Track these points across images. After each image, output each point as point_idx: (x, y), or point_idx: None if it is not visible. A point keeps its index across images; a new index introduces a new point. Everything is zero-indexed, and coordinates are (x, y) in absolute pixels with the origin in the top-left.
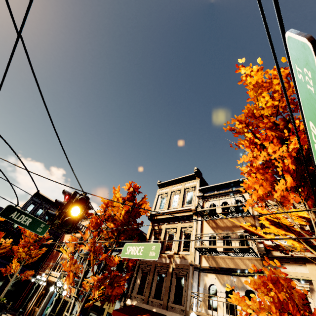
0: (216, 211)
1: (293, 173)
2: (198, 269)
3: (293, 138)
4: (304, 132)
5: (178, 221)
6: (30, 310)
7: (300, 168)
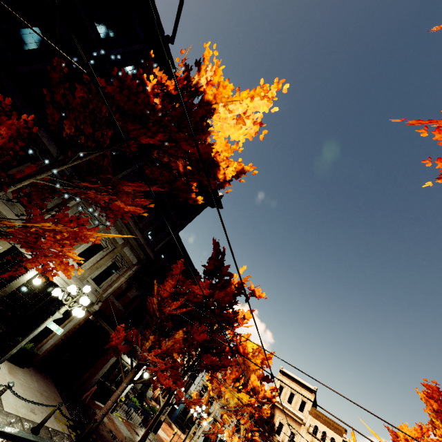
0: (317, 434)
1: None
2: None
3: None
4: None
5: (289, 418)
6: (156, 396)
7: None
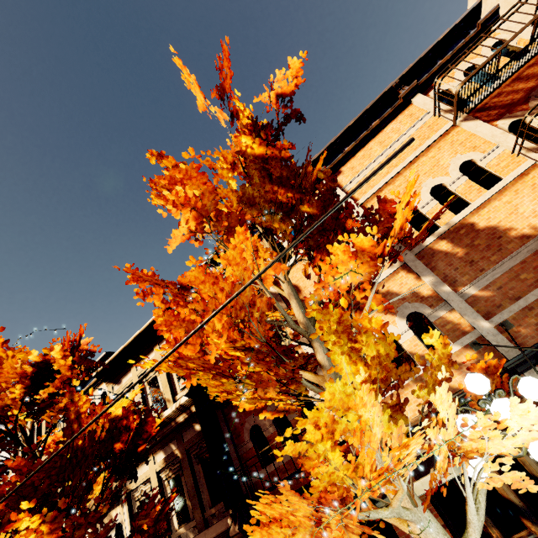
0: None
1: None
2: None
3: None
4: None
5: None
6: None
7: None
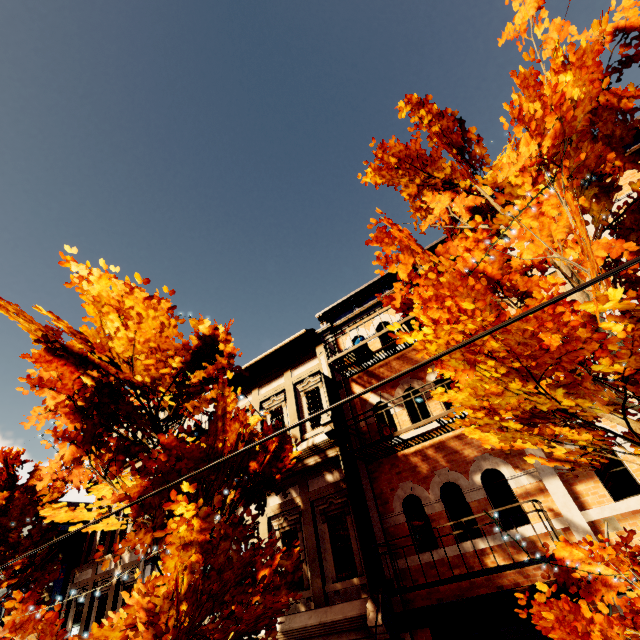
0: None
1: (76, 435)
2: (150, 561)
3: (44, 393)
4: (95, 361)
5: None
6: None
7: (91, 422)
